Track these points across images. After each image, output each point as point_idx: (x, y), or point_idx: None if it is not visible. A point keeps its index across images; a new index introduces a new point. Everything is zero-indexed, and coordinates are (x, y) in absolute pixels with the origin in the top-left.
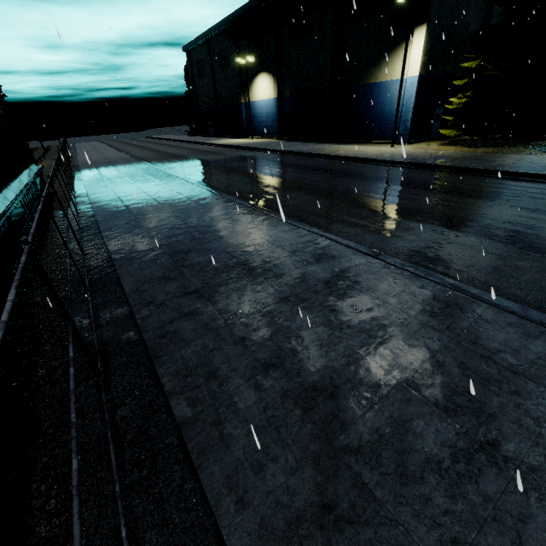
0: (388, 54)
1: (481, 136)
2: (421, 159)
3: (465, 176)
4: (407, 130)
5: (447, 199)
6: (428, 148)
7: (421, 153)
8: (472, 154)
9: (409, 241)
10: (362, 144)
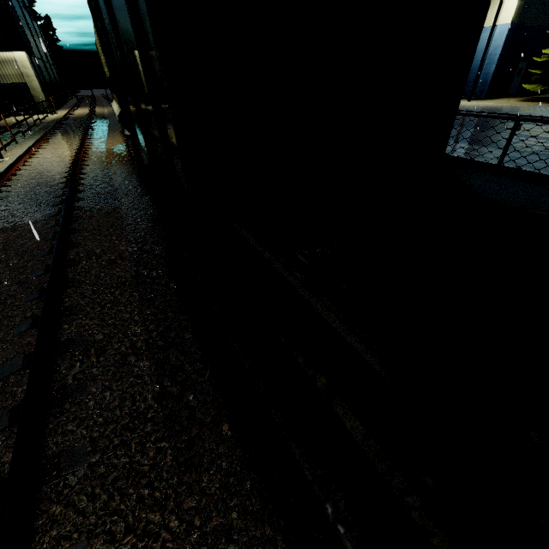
0: None
1: None
2: (506, 110)
3: None
4: (486, 85)
5: (543, 140)
6: (509, 103)
7: (505, 107)
8: None
9: (519, 163)
10: None
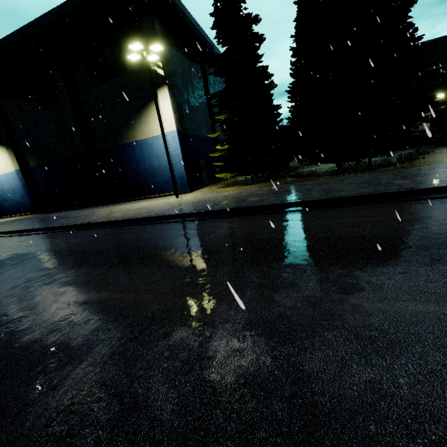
0: (138, 114)
1: (254, 174)
2: (227, 202)
3: (314, 212)
4: (185, 180)
5: None
6: (214, 191)
7: (219, 197)
8: (270, 188)
9: None
10: (142, 201)
